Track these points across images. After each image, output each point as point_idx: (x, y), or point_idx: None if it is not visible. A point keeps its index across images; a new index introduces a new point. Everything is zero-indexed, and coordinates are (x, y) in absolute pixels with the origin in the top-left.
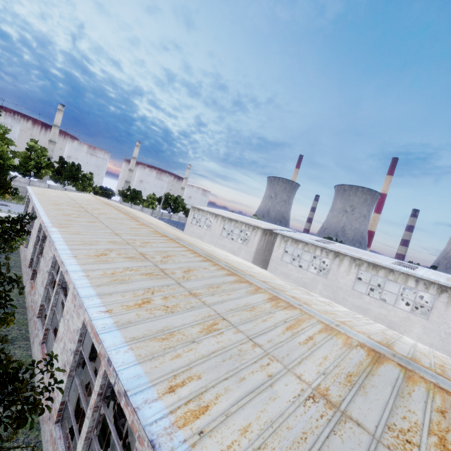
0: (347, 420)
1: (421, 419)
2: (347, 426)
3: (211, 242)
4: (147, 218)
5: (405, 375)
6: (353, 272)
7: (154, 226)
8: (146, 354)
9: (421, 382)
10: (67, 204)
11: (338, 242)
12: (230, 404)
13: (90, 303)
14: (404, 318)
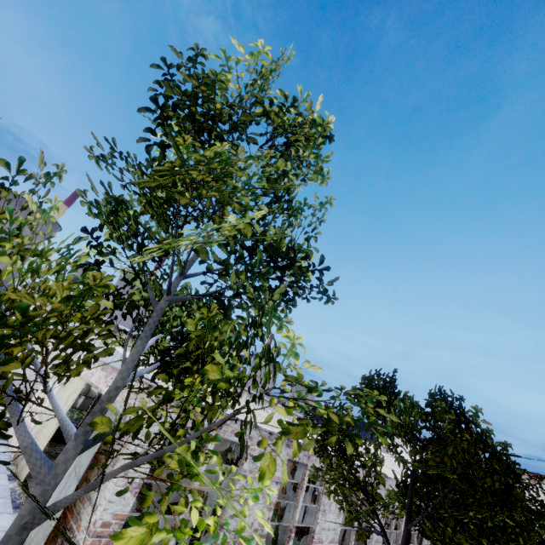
0: None
1: None
2: None
3: None
4: None
5: None
6: None
7: None
8: None
9: None
10: None
11: None
12: None
13: None
14: None
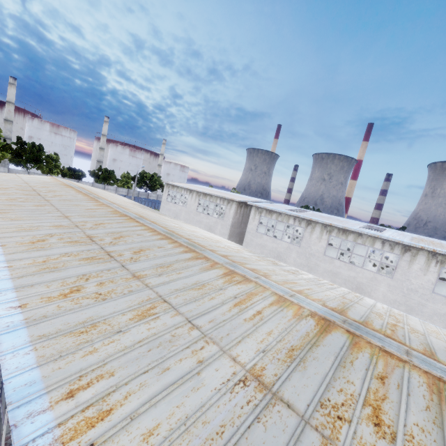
0: (277, 402)
1: (358, 390)
2: (274, 410)
3: (187, 218)
4: (113, 198)
5: (351, 342)
6: (324, 238)
7: (116, 206)
8: (53, 354)
9: (367, 348)
10: (16, 187)
11: (315, 210)
12: (140, 402)
13: (1, 298)
14: (371, 278)
